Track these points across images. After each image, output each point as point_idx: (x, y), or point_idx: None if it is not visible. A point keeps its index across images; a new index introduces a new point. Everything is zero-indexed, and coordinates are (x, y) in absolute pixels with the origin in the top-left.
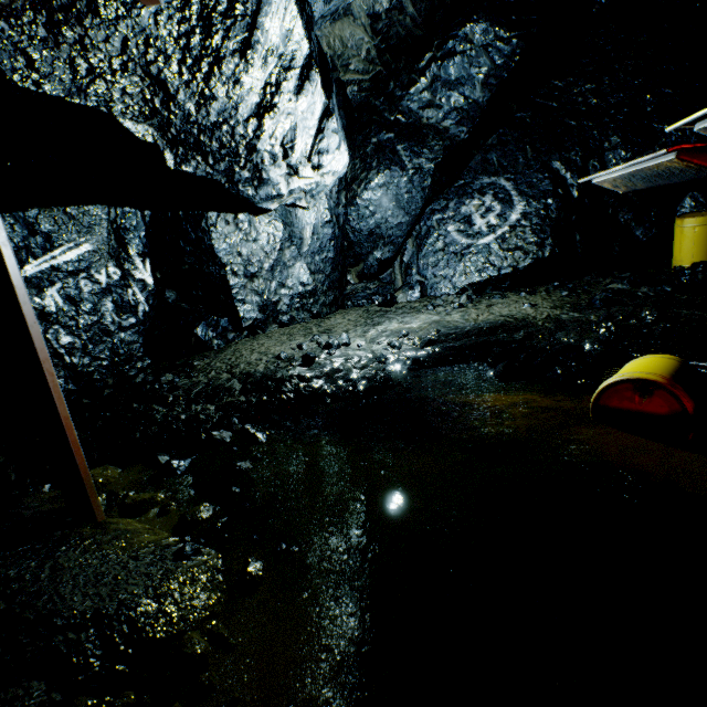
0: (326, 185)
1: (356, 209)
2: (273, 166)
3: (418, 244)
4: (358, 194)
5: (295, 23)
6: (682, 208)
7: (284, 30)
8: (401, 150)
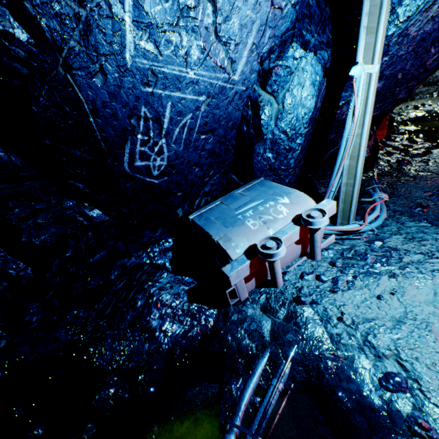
0: None
1: None
2: None
3: None
4: None
5: None
6: None
7: None
8: None
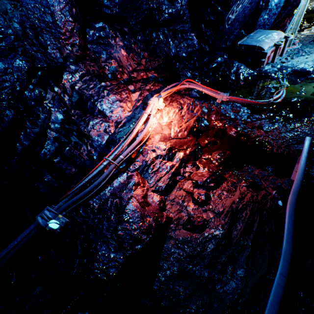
0: None
1: None
2: None
3: None
4: None
5: None
6: None
7: None
8: None
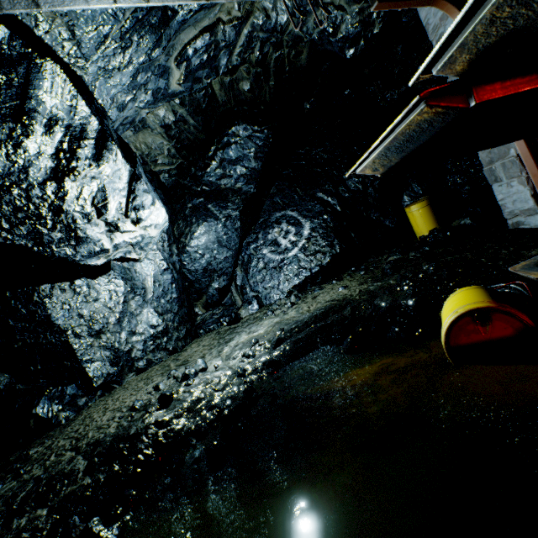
0: (152, 236)
1: (188, 255)
2: (88, 224)
3: (244, 269)
4: (187, 244)
5: (77, 102)
6: (404, 202)
7: (66, 105)
8: (212, 207)
